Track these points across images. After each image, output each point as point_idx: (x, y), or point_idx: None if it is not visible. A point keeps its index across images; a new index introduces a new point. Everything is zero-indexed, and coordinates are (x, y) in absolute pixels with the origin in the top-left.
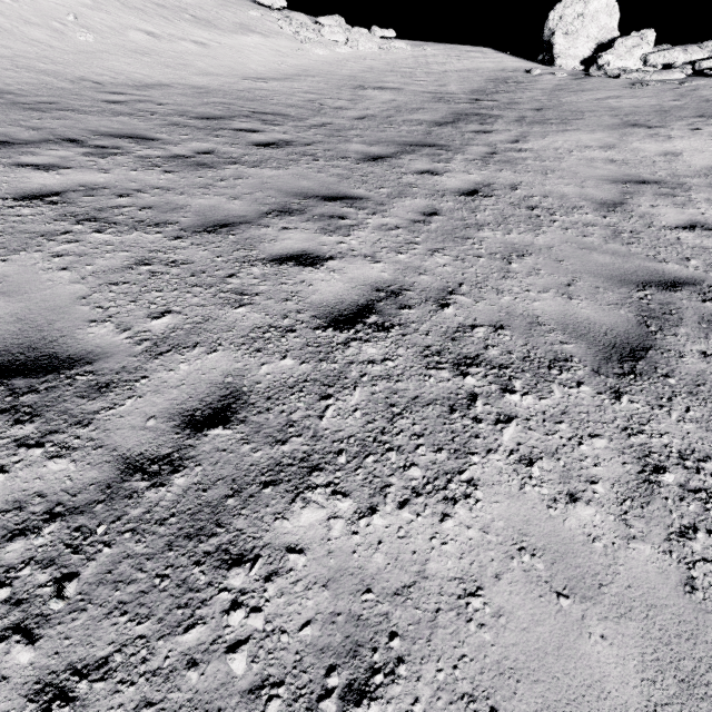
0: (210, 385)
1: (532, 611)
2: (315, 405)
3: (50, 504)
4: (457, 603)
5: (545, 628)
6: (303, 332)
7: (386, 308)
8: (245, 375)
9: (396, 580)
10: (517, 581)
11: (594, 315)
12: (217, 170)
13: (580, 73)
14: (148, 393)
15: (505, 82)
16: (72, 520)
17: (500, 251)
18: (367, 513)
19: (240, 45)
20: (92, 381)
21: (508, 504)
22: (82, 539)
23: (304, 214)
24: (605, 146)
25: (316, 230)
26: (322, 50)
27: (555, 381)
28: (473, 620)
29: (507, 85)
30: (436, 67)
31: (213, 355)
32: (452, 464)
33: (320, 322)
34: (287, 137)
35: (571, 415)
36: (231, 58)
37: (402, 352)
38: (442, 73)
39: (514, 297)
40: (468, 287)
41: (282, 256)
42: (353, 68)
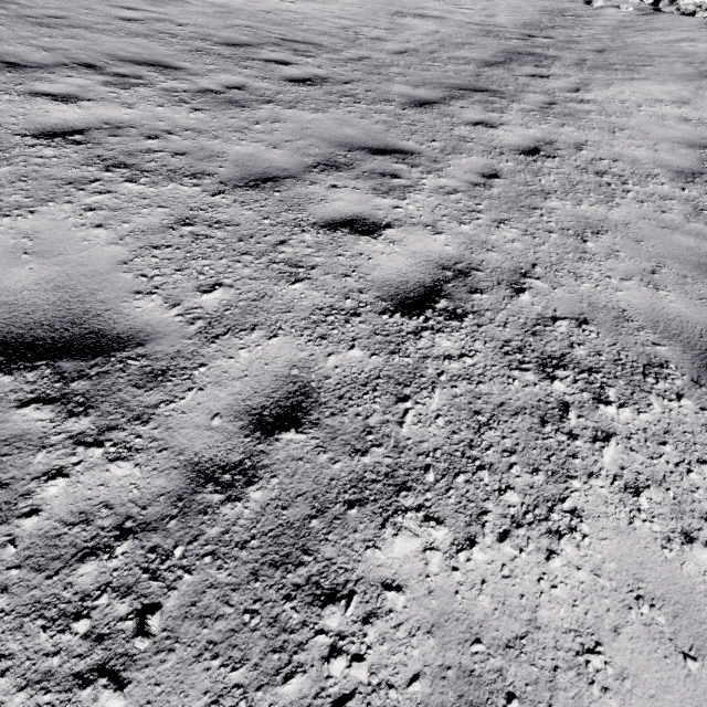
0: (275, 378)
1: (658, 674)
2: (392, 408)
3: (119, 517)
4: (576, 661)
5: (675, 695)
6: (368, 316)
7: (456, 291)
8: (311, 367)
9: (506, 629)
10: (638, 637)
11: (686, 311)
12: (251, 110)
13: (648, 8)
14: (209, 384)
15: (562, 15)
16: (145, 538)
17: (572, 227)
18: (465, 545)
19: None
20: (146, 366)
21: (619, 542)
22: (159, 562)
23: (352, 169)
24: (679, 101)
25: (368, 191)
26: None
27: (652, 391)
28: (595, 682)
29: (564, 18)
30: None
31: (273, 341)
32: (551, 489)
33: (386, 304)
34: (322, 72)
35: (675, 435)
36: None
37: (479, 346)
38: (490, 1)
39: (595, 284)
40: (543, 269)
41: (334, 221)
42: None
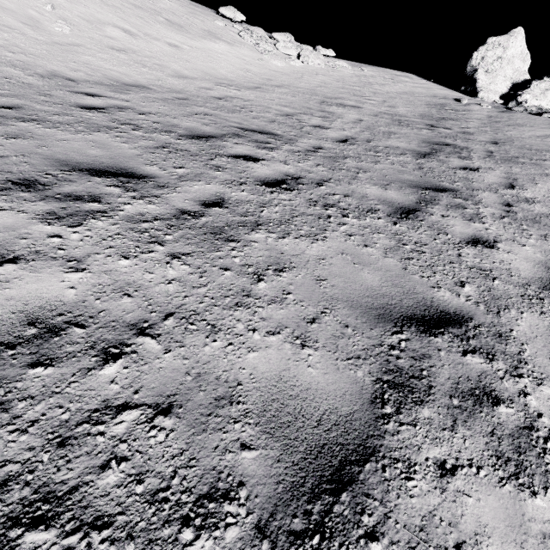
0: None
1: None
2: None
3: None
4: None
5: None
6: None
7: None
8: None
9: None
10: None
11: None
12: (242, 247)
13: (501, 107)
14: None
15: (444, 109)
16: None
17: None
18: None
19: (210, 50)
20: None
21: None
22: None
23: (432, 390)
24: None
25: (495, 468)
26: (279, 62)
27: None
28: None
29: (447, 111)
30: (379, 87)
31: None
32: None
33: None
34: (291, 169)
35: None
36: (203, 62)
37: None
38: (386, 94)
39: None
40: None
41: None
42: (309, 81)
